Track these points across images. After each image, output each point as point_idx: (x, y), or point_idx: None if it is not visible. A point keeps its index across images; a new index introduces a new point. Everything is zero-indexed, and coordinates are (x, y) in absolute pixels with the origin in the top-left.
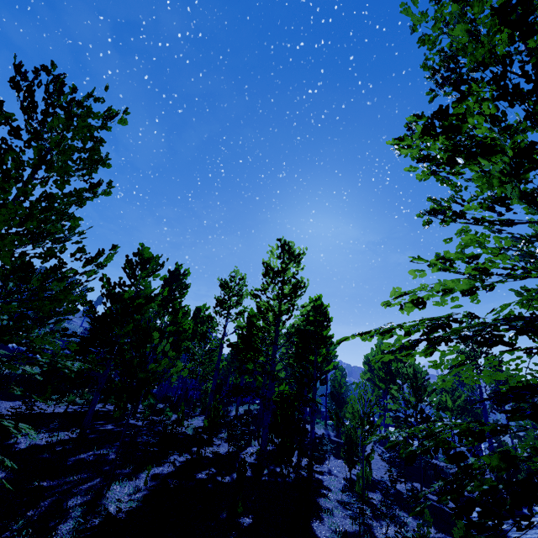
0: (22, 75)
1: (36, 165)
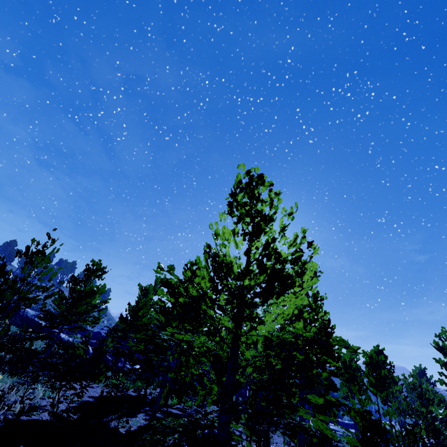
0: (249, 177)
1: (290, 243)
